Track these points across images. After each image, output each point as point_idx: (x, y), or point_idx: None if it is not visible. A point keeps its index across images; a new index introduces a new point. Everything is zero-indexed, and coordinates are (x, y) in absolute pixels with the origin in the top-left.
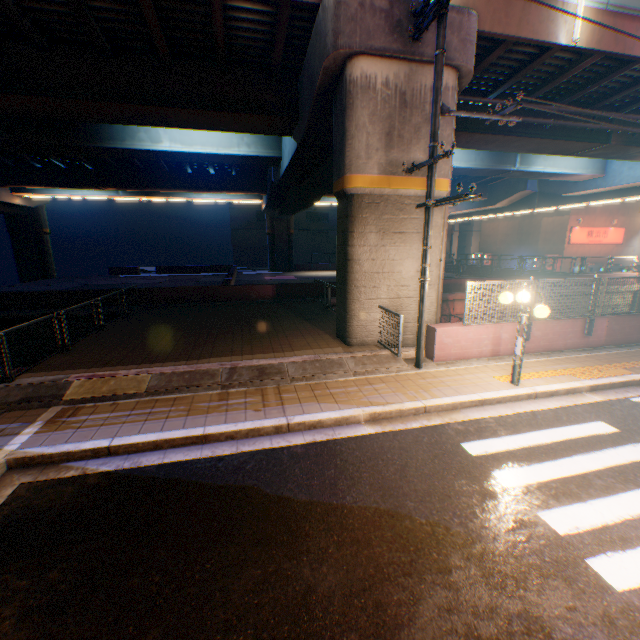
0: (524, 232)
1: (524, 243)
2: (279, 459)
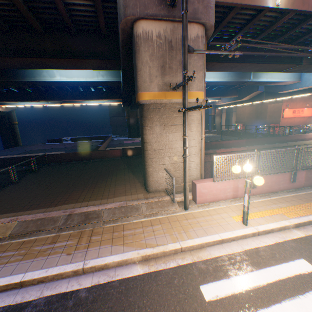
0: (259, 112)
1: (259, 118)
2: (65, 306)
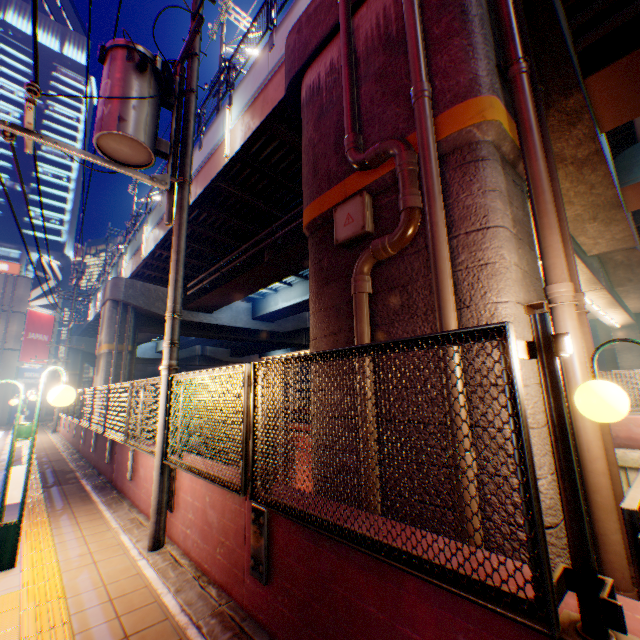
0: None
1: None
2: None
